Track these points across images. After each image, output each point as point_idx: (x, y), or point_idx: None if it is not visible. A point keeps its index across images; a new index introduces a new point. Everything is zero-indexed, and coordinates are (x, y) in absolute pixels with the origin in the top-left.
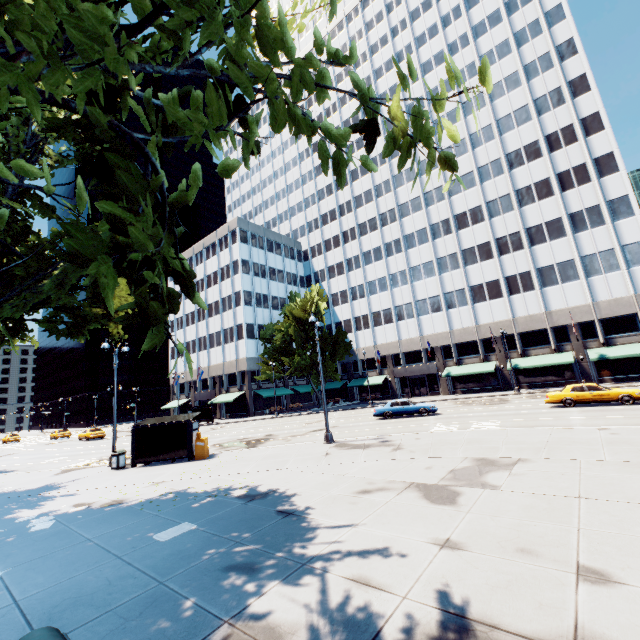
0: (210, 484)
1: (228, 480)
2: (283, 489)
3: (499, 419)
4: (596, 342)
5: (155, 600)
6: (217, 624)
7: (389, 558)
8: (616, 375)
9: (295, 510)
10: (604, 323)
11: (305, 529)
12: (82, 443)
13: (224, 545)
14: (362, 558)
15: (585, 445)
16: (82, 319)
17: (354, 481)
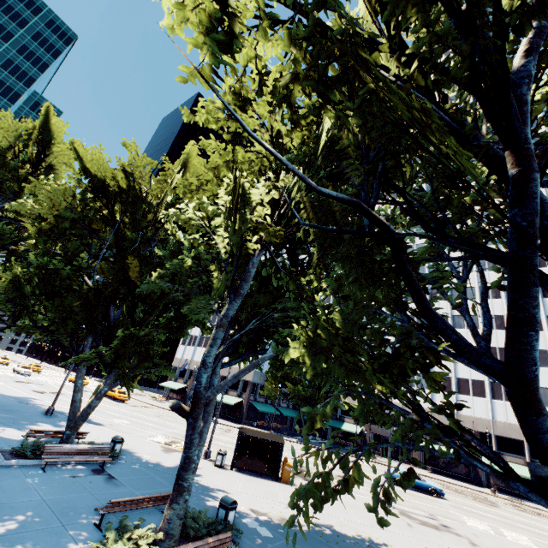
0: (347, 528)
1: (358, 529)
2: None
3: (521, 532)
4: None
5: None
6: None
7: None
8: None
9: None
10: None
11: None
12: (112, 402)
13: None
14: None
15: None
16: None
17: None
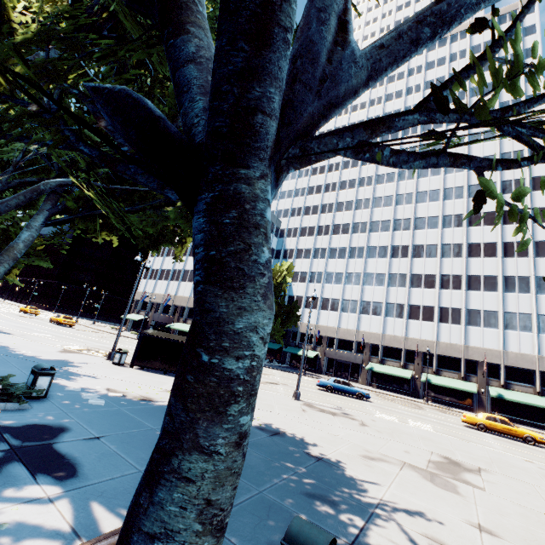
0: None
1: None
2: (293, 433)
3: (428, 423)
4: (497, 382)
5: (269, 506)
6: (345, 544)
7: (443, 527)
8: (505, 414)
9: (321, 457)
10: (508, 369)
11: (346, 478)
12: (55, 326)
13: (286, 472)
14: (420, 520)
15: (526, 472)
16: (163, 238)
17: (351, 444)
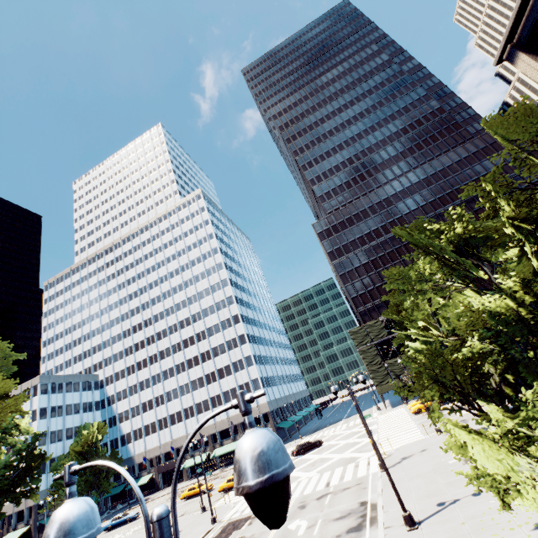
0: None
1: None
2: None
3: None
4: None
5: None
6: None
7: None
8: None
9: None
10: None
11: None
12: None
13: None
14: None
15: None
16: None
17: None
